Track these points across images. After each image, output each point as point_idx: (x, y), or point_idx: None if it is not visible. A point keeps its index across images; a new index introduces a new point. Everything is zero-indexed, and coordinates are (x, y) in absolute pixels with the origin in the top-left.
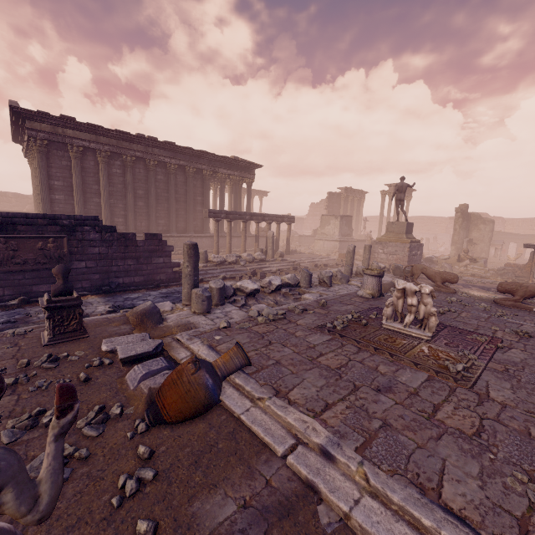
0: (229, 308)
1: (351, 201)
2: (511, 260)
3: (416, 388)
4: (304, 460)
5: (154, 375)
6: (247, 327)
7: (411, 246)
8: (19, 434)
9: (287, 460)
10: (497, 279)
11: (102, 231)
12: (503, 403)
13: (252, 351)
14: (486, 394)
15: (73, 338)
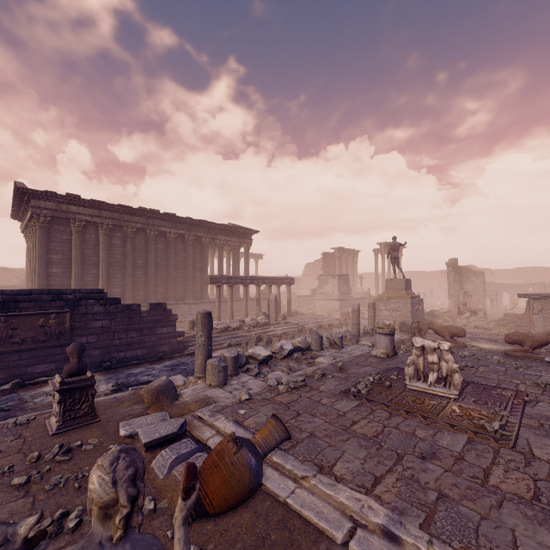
0: (244, 377)
1: (345, 260)
2: (508, 310)
3: (460, 452)
4: (368, 545)
5: (184, 460)
6: (270, 397)
7: (412, 301)
8: (43, 544)
9: (349, 547)
10: (500, 330)
11: (106, 304)
12: (549, 461)
13: None
14: (530, 453)
15: (83, 424)
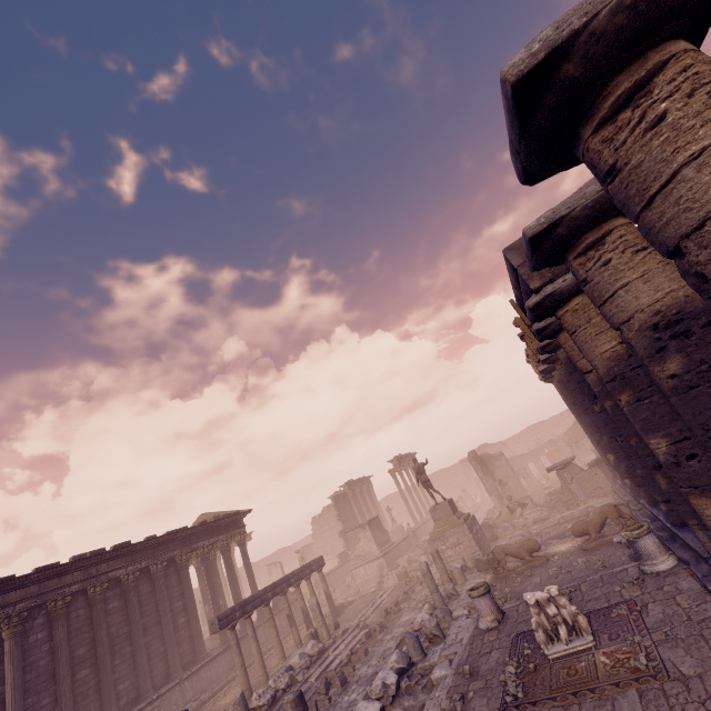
0: None
1: (360, 495)
2: (544, 484)
3: None
4: None
5: None
6: None
7: (468, 524)
8: None
9: None
10: (556, 514)
11: None
12: (696, 674)
13: None
14: (682, 675)
15: None
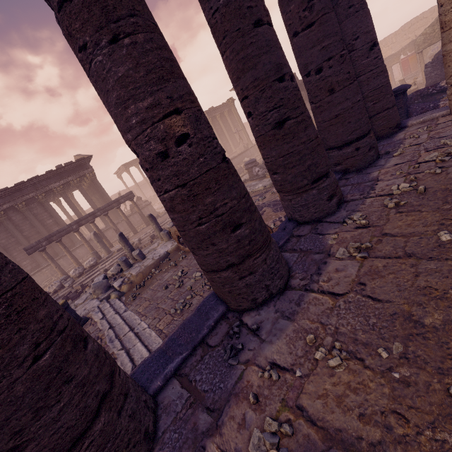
0: None
1: (222, 119)
2: None
3: None
4: None
5: None
6: None
7: None
8: None
9: None
10: None
11: None
12: None
13: None
14: None
15: None
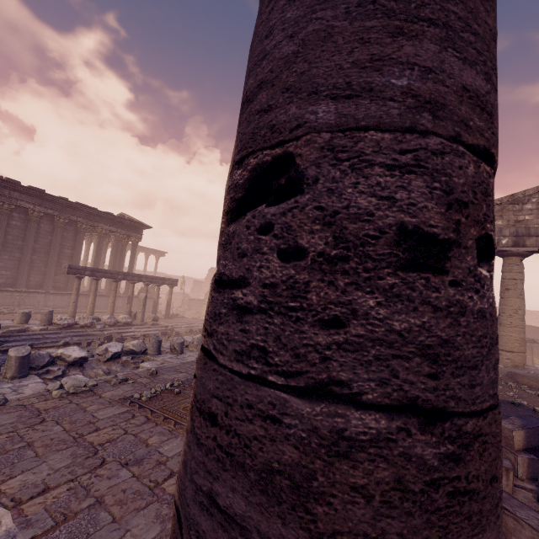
0: (29, 380)
1: None
2: None
3: (170, 456)
4: None
5: None
6: (29, 403)
7: None
8: None
9: None
10: None
11: None
12: None
13: (5, 434)
14: None
15: None
